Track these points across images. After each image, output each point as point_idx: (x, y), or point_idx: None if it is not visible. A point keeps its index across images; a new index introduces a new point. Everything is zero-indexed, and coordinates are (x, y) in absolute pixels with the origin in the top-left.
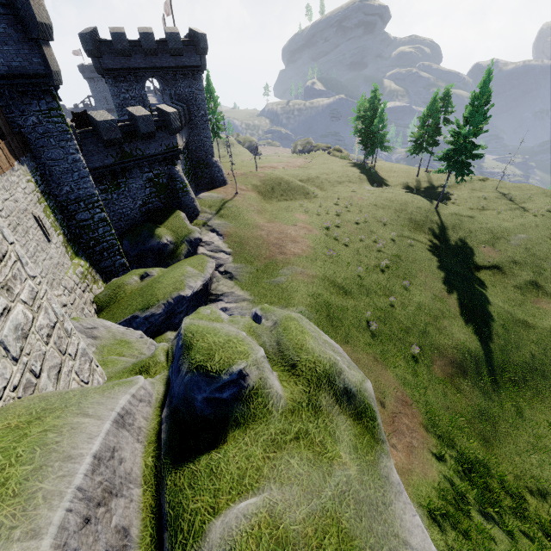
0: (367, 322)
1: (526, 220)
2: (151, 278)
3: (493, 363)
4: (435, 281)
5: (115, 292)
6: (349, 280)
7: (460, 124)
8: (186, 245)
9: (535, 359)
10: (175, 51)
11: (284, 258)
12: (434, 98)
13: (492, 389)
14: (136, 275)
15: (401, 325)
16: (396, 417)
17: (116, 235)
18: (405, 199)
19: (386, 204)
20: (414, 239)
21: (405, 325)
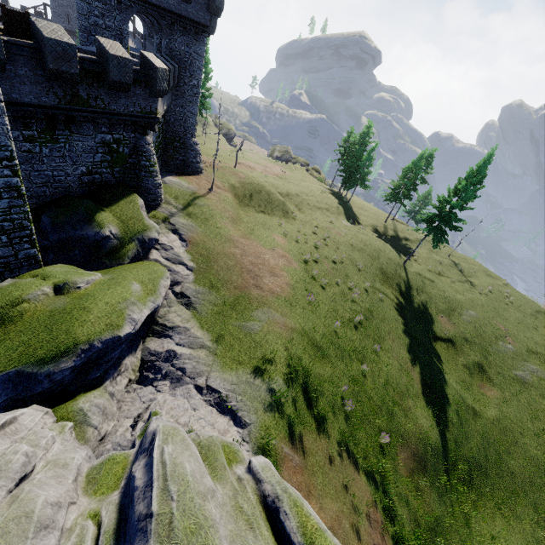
0: (341, 398)
1: (474, 297)
2: (74, 294)
3: (448, 457)
4: (401, 347)
5: (3, 311)
6: (327, 337)
7: (451, 193)
8: (136, 245)
9: (480, 454)
10: None
11: (260, 295)
12: (421, 156)
13: (446, 489)
14: (49, 285)
15: (371, 401)
16: None
17: (33, 204)
18: (379, 246)
19: (362, 247)
20: (384, 293)
21: (375, 403)
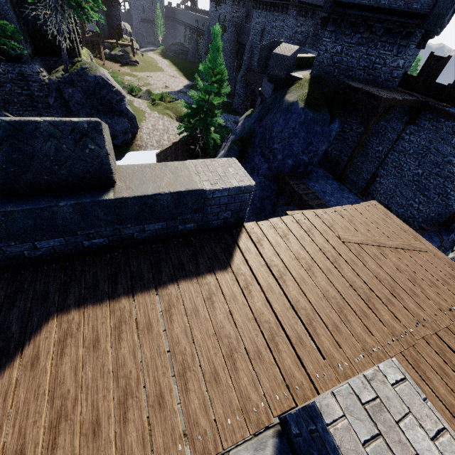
0: None
1: None
2: None
3: None
4: None
5: None
6: None
7: None
8: None
9: None
10: None
11: None
12: None
13: None
14: None
15: None
16: None
17: None
18: None
19: None
20: None
21: None
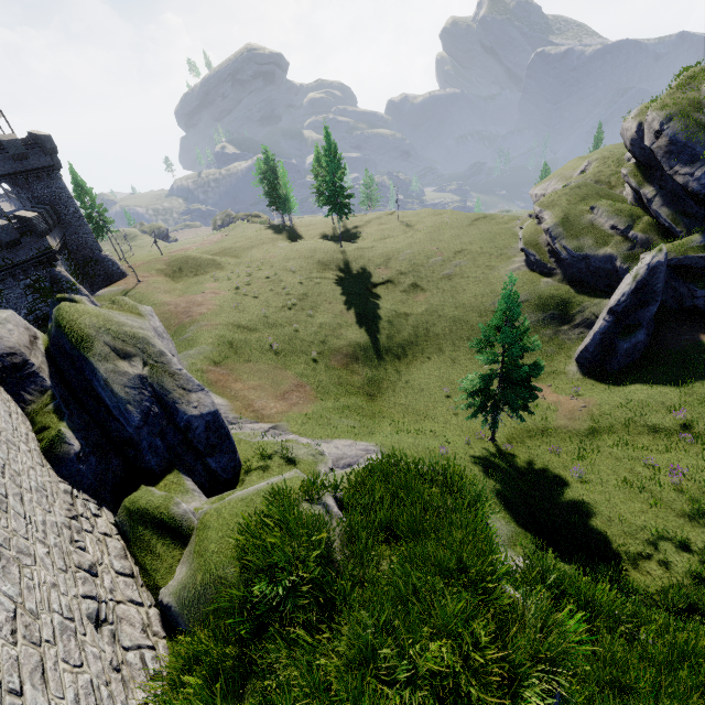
0: (270, 346)
1: (413, 239)
2: None
3: (380, 347)
4: (337, 304)
5: None
6: (255, 321)
7: (324, 173)
8: None
9: (411, 336)
10: (19, 156)
11: (191, 320)
12: (316, 151)
13: (379, 364)
14: None
15: (304, 341)
16: (288, 393)
17: None
18: (314, 246)
19: (297, 255)
20: (322, 278)
21: (308, 341)
